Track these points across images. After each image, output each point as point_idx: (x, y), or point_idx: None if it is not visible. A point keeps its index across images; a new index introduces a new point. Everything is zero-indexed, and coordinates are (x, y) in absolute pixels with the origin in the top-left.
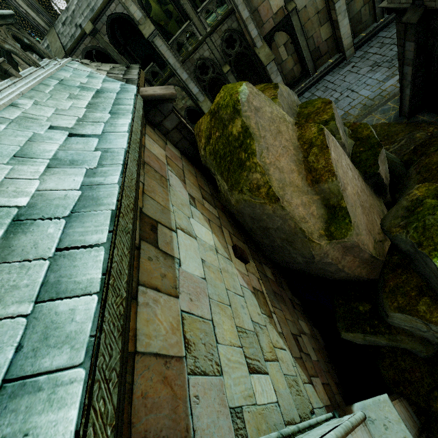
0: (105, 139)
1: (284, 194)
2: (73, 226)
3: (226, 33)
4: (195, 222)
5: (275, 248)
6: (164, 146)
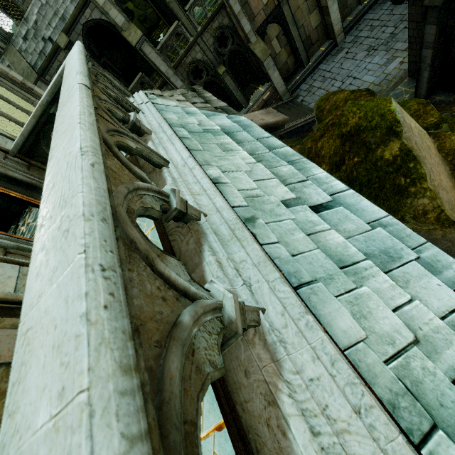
0: (349, 205)
1: None
2: None
3: (217, 30)
4: None
5: None
6: None
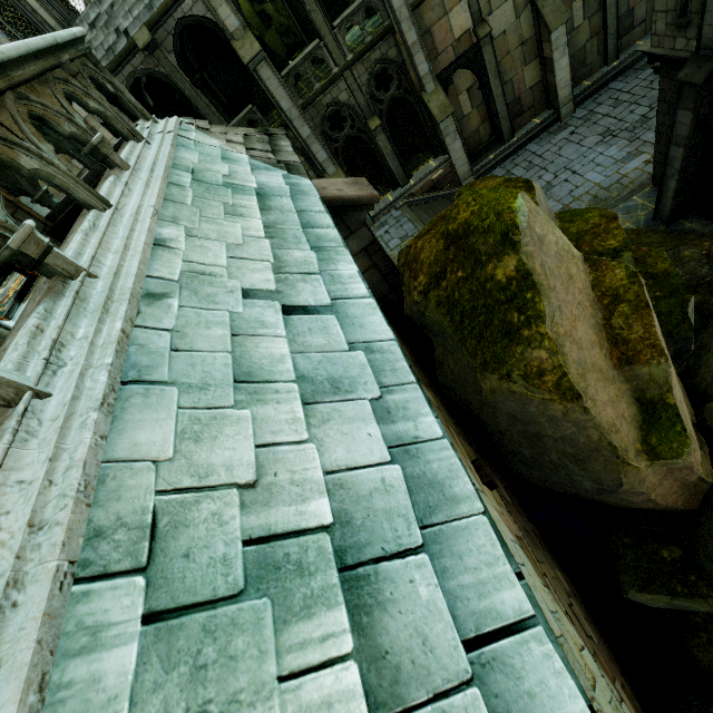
0: (347, 316)
1: (586, 387)
2: (449, 571)
3: (377, 64)
4: None
5: (541, 462)
6: None
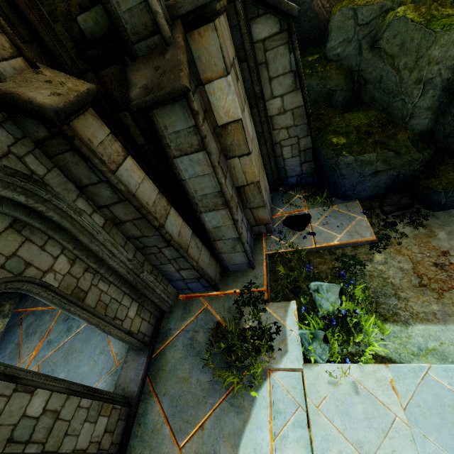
0: None
1: None
2: None
3: None
4: None
5: None
6: None
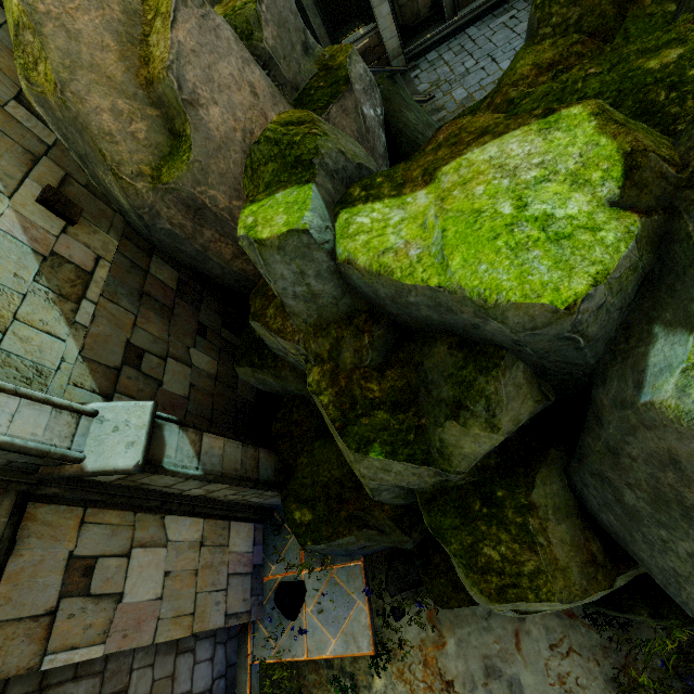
0: None
1: (71, 80)
2: None
3: None
4: None
5: (119, 206)
6: None
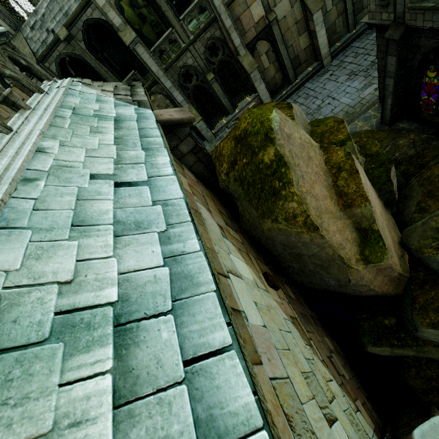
0: (156, 186)
1: (322, 222)
2: (185, 323)
3: (209, 41)
4: (234, 258)
5: (305, 271)
6: (183, 172)
